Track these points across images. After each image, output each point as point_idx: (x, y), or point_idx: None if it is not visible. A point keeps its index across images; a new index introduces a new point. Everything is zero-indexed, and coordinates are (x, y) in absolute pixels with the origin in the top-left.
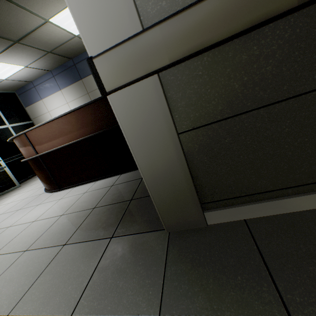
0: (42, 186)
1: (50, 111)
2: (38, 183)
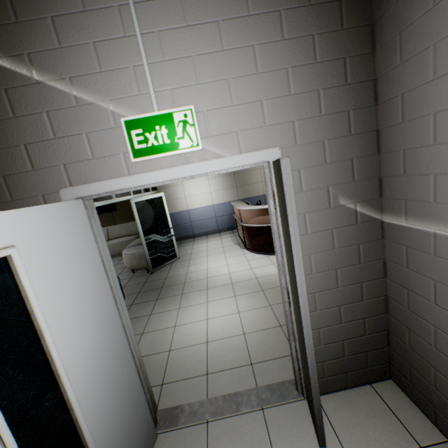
0: (242, 254)
1: (184, 183)
2: (217, 254)
